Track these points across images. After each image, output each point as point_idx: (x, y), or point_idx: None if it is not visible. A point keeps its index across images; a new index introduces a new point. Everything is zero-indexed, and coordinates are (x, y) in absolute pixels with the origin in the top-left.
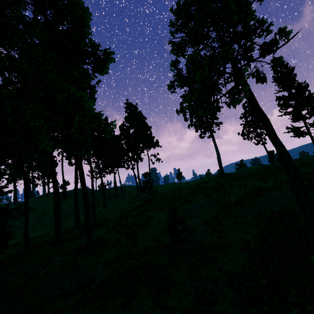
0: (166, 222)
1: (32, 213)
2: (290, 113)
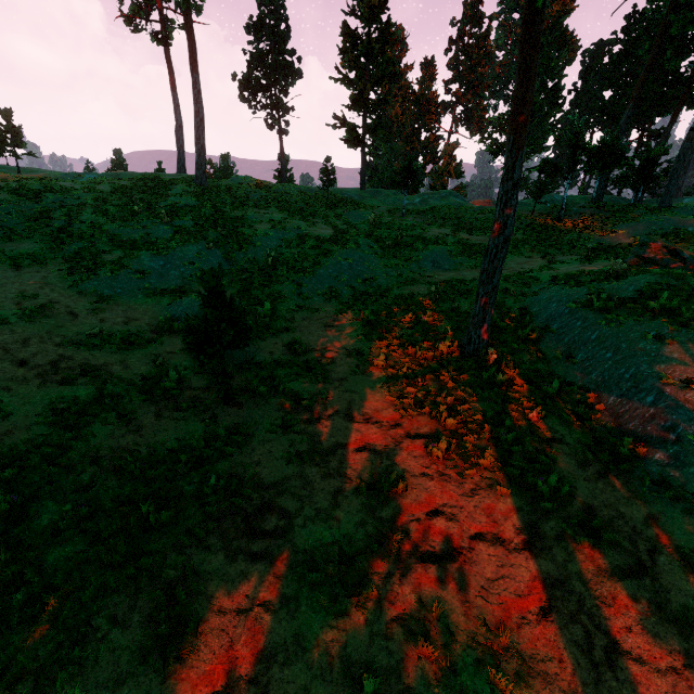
0: (196, 321)
1: None
2: (351, 85)
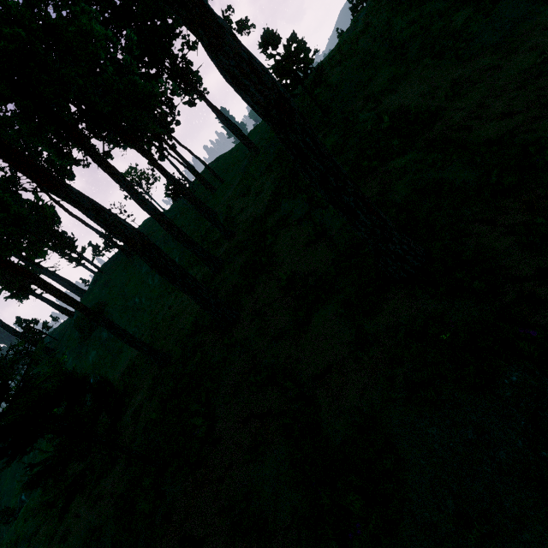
0: None
1: (110, 309)
2: None
